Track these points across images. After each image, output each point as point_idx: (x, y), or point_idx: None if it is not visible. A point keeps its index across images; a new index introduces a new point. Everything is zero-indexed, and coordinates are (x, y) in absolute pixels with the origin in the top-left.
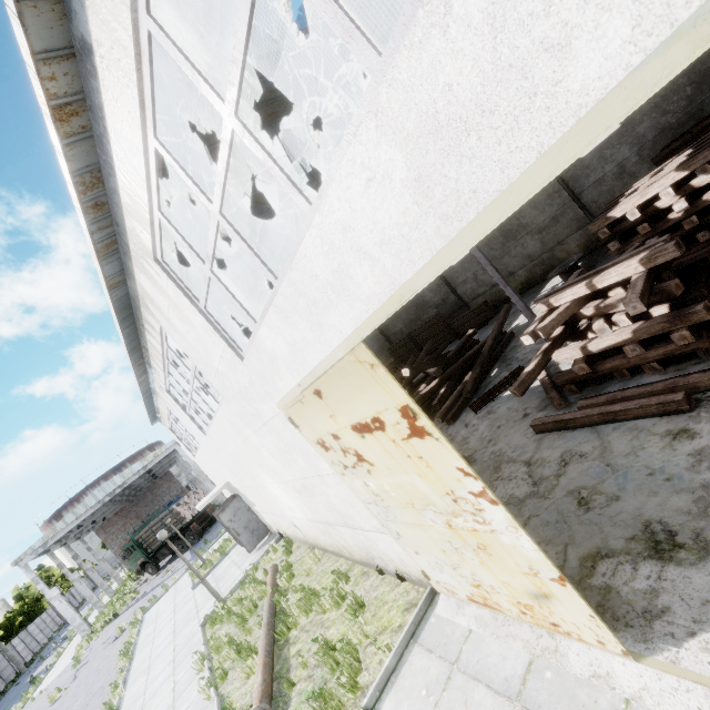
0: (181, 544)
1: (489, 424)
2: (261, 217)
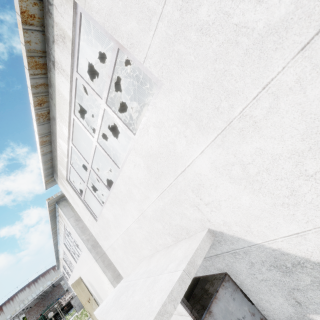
0: (59, 316)
1: None
2: None
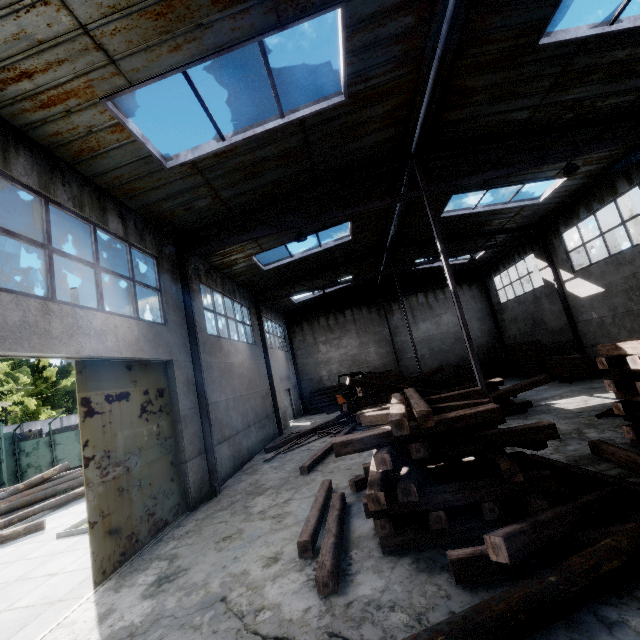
0: None
1: (356, 462)
2: (255, 234)
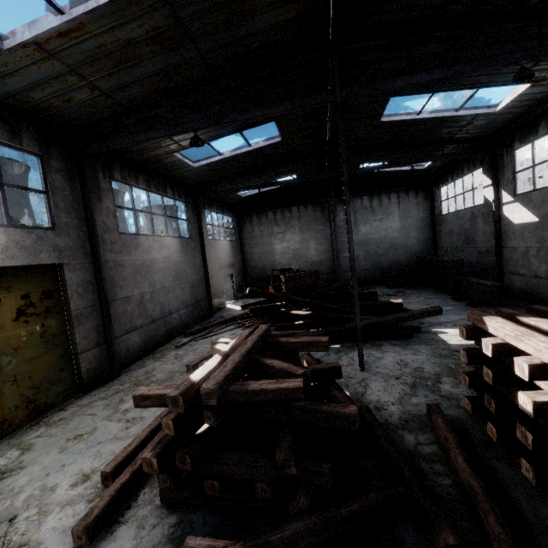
0: None
1: None
2: (150, 134)
